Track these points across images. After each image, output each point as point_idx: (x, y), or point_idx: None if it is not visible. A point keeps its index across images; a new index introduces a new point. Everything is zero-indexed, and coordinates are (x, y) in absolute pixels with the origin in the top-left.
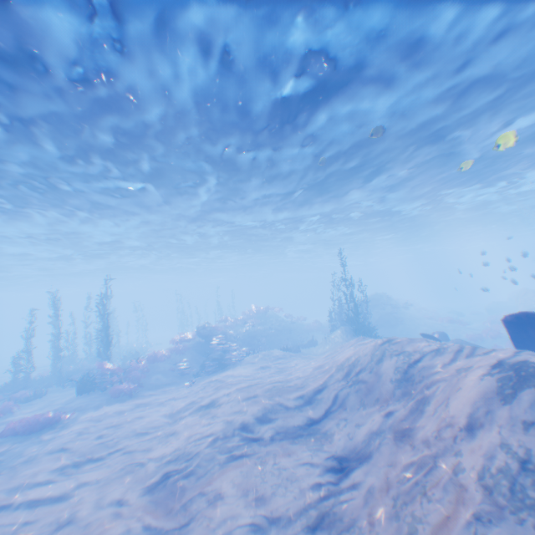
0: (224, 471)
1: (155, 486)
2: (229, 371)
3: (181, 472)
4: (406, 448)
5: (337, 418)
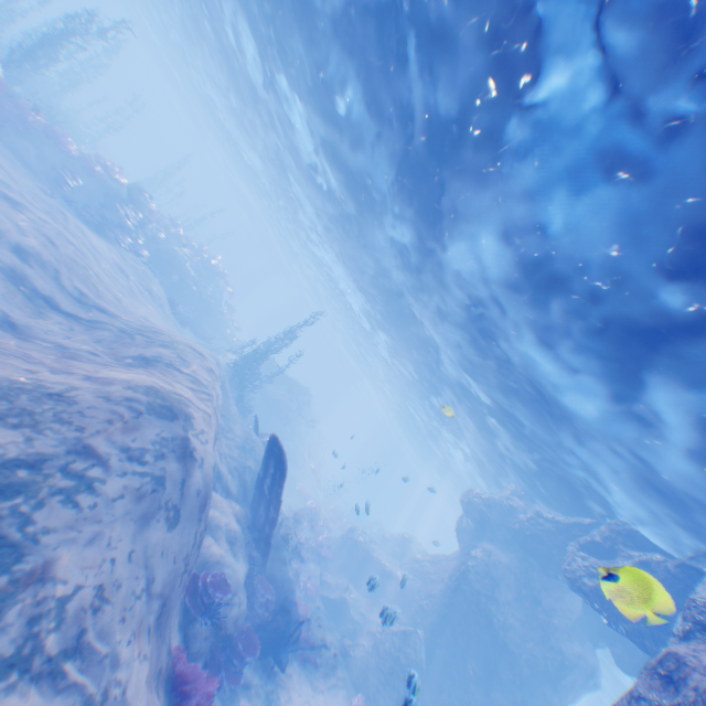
0: None
1: None
2: (90, 233)
3: None
4: (49, 356)
5: (70, 323)
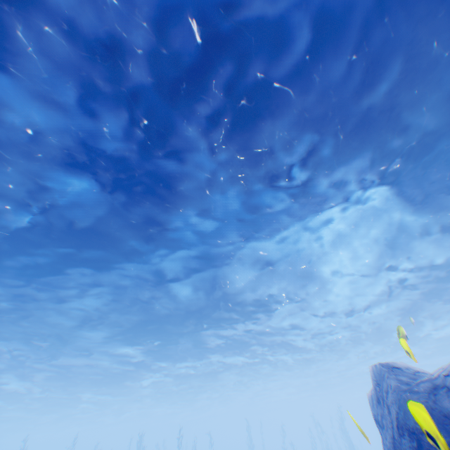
0: None
1: None
2: None
3: None
4: None
5: None
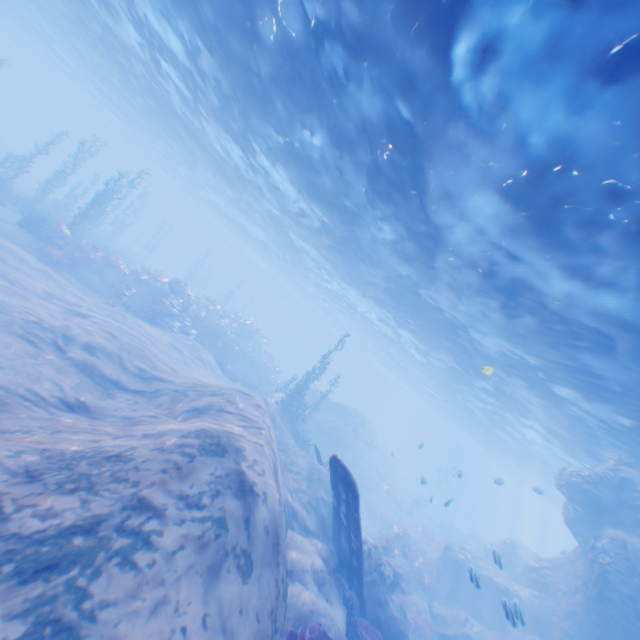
0: (1, 332)
1: None
2: (145, 324)
3: None
4: (113, 425)
5: (133, 396)
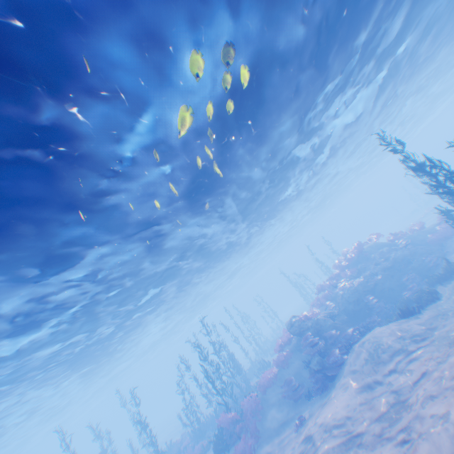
0: None
1: None
2: (326, 412)
3: None
4: None
5: None
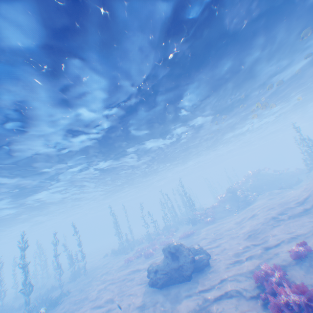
0: (271, 229)
1: (247, 238)
2: (253, 204)
3: (254, 233)
4: None
5: None
